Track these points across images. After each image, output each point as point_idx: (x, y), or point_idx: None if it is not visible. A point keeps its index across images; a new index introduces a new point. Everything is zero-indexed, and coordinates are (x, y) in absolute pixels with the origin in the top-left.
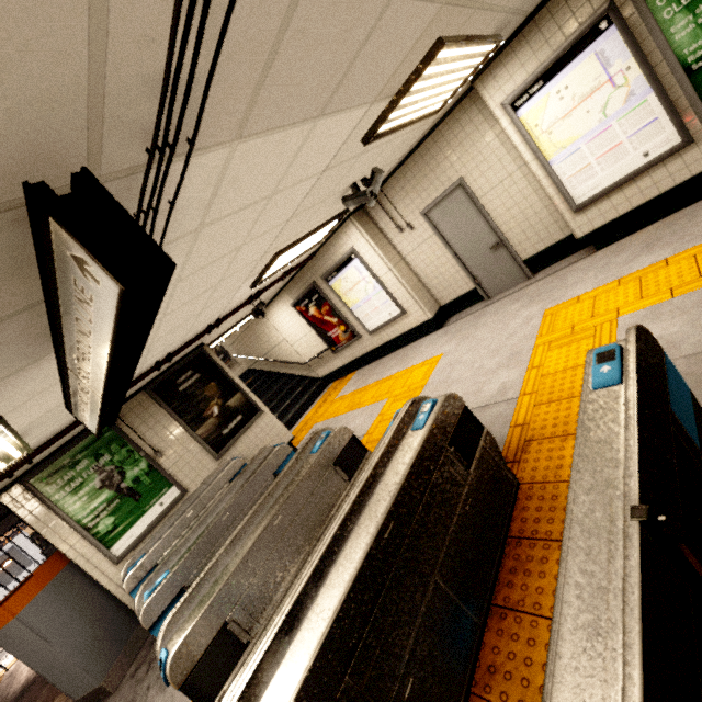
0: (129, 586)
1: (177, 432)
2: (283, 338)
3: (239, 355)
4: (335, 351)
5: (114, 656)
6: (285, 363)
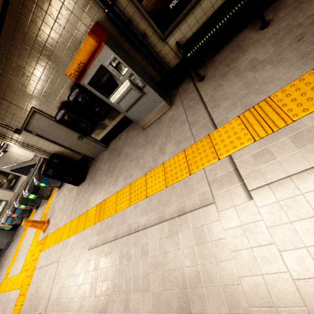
0: (4, 222)
1: None
2: (19, 155)
3: (4, 167)
4: None
5: (8, 237)
6: (24, 162)
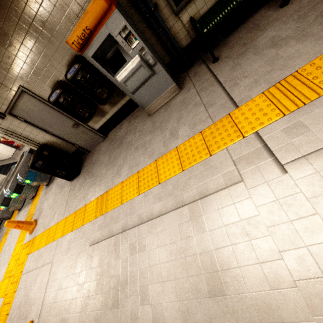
0: None
1: None
2: None
3: None
4: (20, 150)
5: None
6: (2, 161)
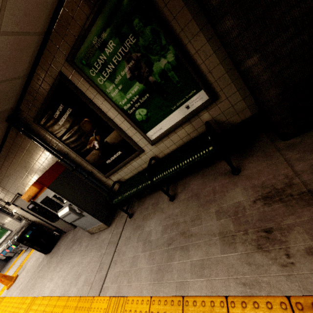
0: (0, 252)
1: (8, 218)
2: None
3: None
4: None
5: None
6: None
